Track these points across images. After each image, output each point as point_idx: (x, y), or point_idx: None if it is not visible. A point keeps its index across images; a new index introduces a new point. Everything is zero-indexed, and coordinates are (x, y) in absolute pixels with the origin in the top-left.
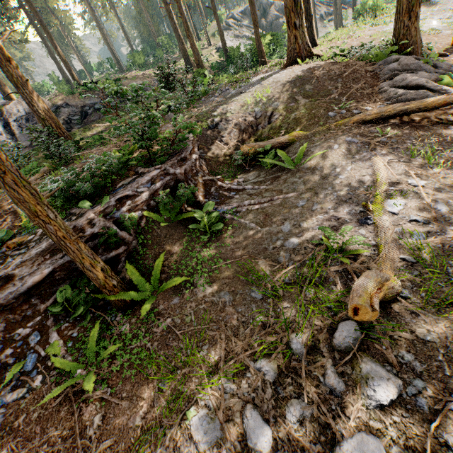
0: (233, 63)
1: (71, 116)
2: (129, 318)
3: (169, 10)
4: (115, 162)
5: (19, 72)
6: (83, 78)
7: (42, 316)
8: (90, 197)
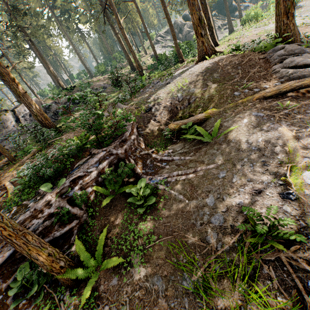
0: (162, 63)
1: (58, 109)
2: (75, 297)
3: (118, 36)
4: (73, 148)
5: (20, 87)
6: (69, 83)
7: (3, 294)
8: (53, 178)
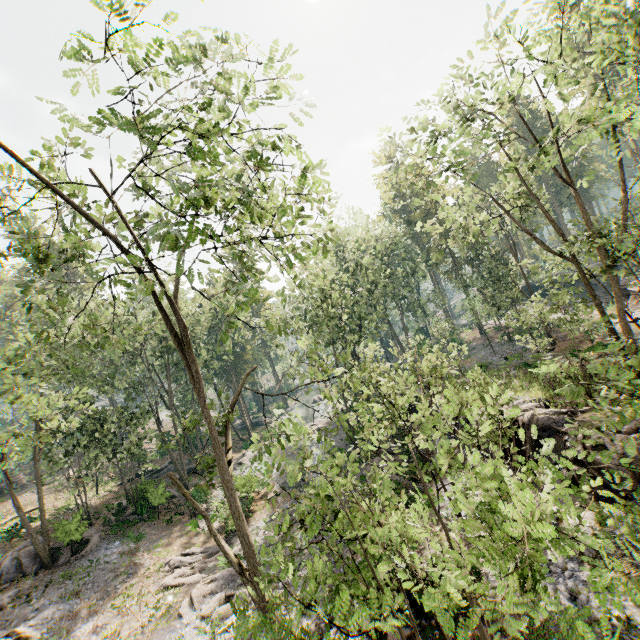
0: None
1: None
2: None
3: None
4: None
5: None
6: None
7: None
8: None
